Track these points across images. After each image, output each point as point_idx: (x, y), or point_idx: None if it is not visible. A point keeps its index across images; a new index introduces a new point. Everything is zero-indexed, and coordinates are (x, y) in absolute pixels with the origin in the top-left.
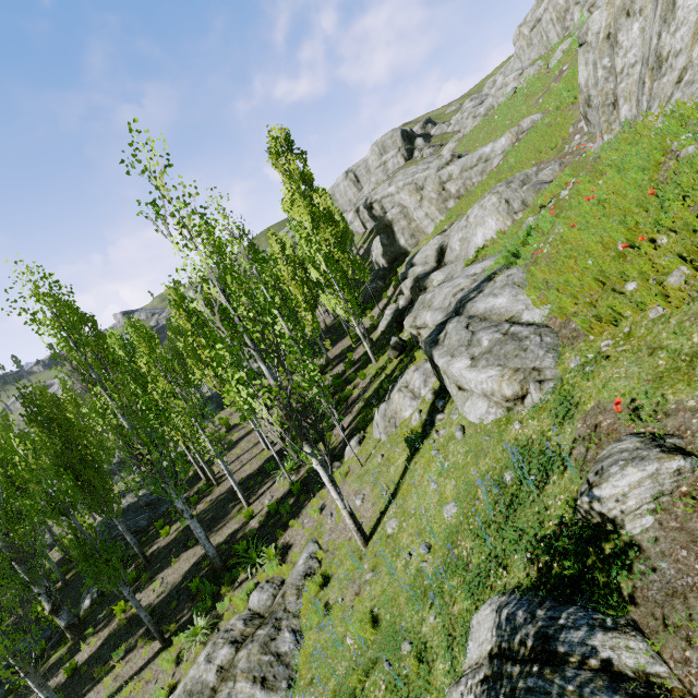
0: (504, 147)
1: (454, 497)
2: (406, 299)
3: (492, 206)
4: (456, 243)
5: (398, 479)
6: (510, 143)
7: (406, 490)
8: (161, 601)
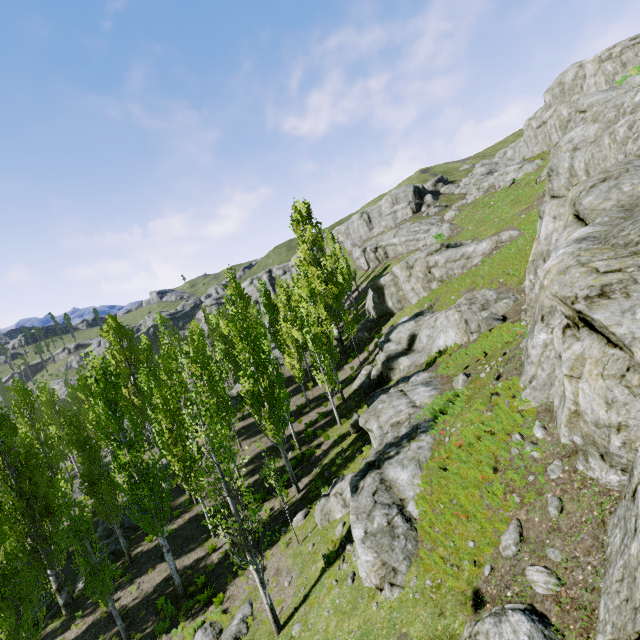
0: (484, 250)
1: (331, 636)
2: (377, 370)
3: (454, 321)
4: (424, 337)
5: (313, 583)
6: (490, 248)
7: (312, 602)
8: (135, 606)
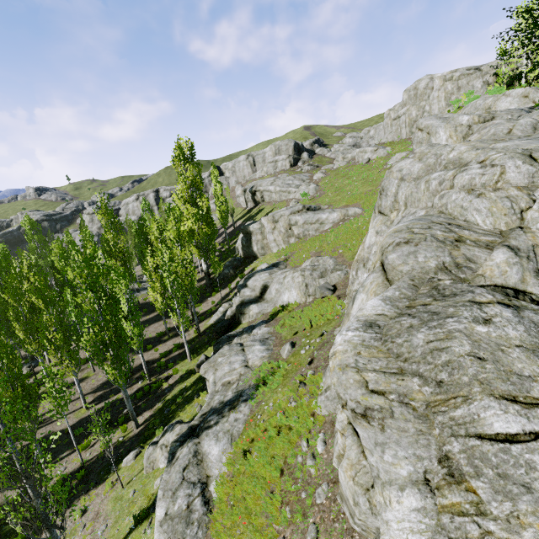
0: (334, 220)
1: None
2: (232, 311)
3: (298, 283)
4: (273, 290)
5: None
6: (339, 219)
7: None
8: None
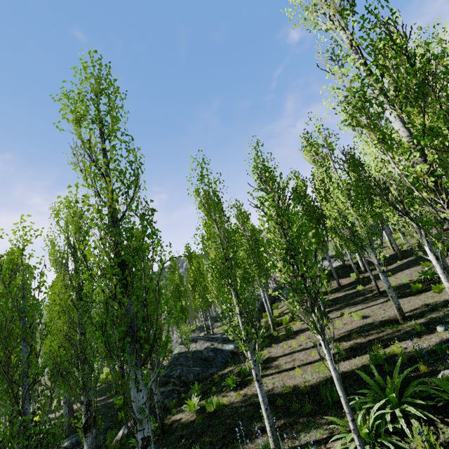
0: None
1: None
2: None
3: None
4: None
5: None
6: None
7: None
8: None
